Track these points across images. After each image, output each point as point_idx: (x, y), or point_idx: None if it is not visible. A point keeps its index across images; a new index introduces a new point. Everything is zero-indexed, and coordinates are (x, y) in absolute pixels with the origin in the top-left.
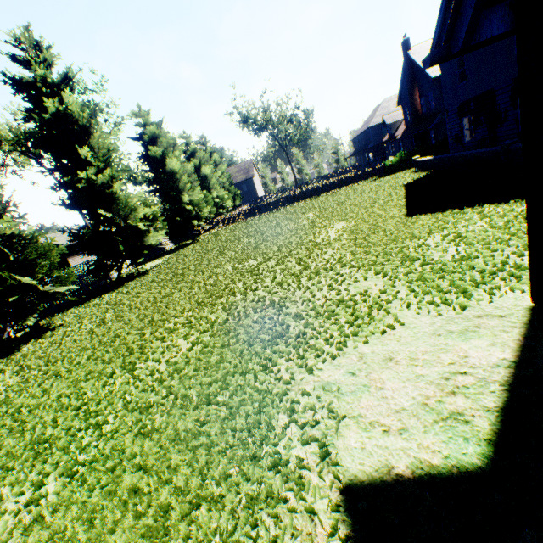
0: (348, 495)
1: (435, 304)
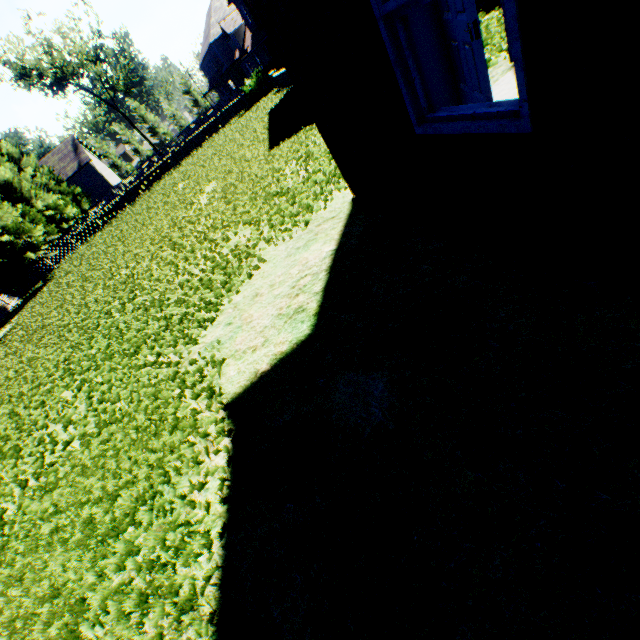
0: (231, 408)
1: (288, 230)
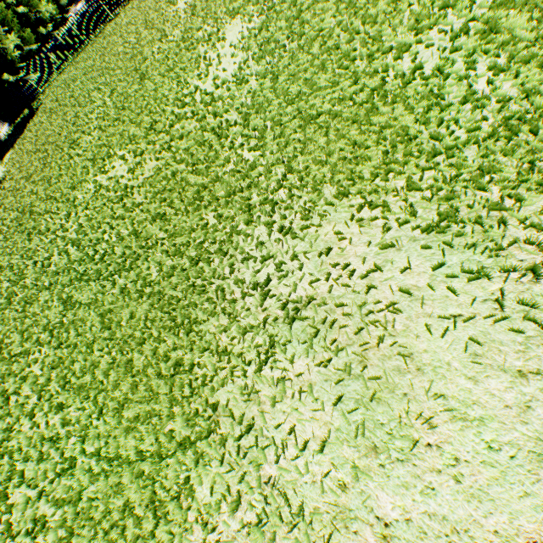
0: None
1: (514, 329)
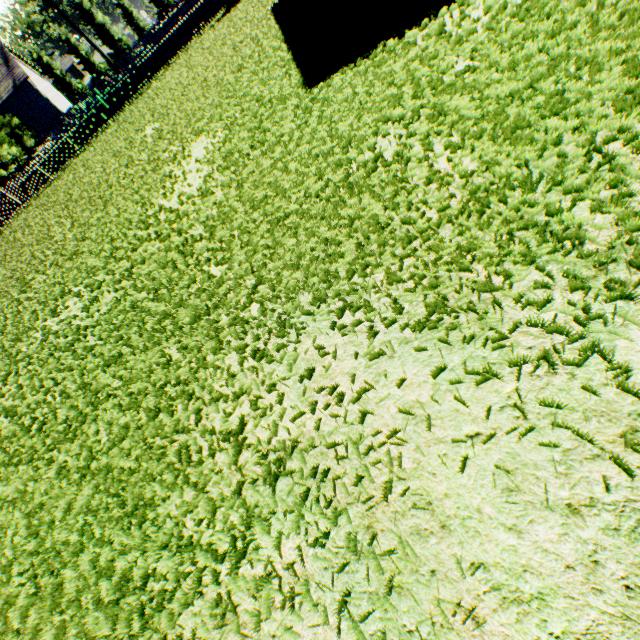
0: None
1: (545, 443)
